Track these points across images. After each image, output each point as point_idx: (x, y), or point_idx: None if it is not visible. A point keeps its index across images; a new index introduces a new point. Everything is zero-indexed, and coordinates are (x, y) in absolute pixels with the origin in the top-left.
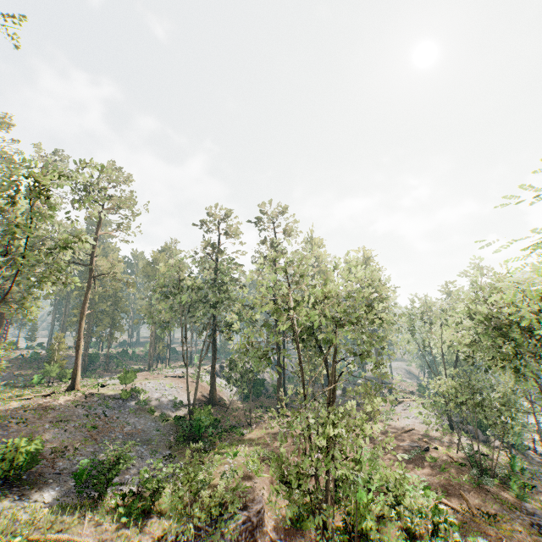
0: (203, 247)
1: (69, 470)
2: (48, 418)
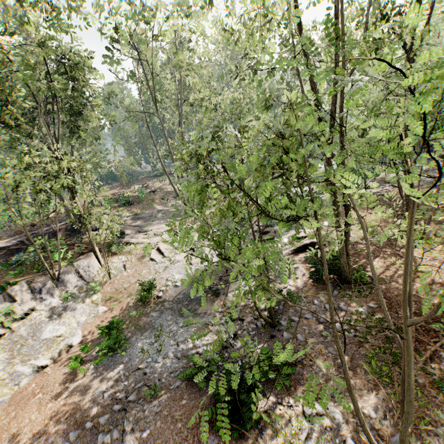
0: None
1: None
2: None
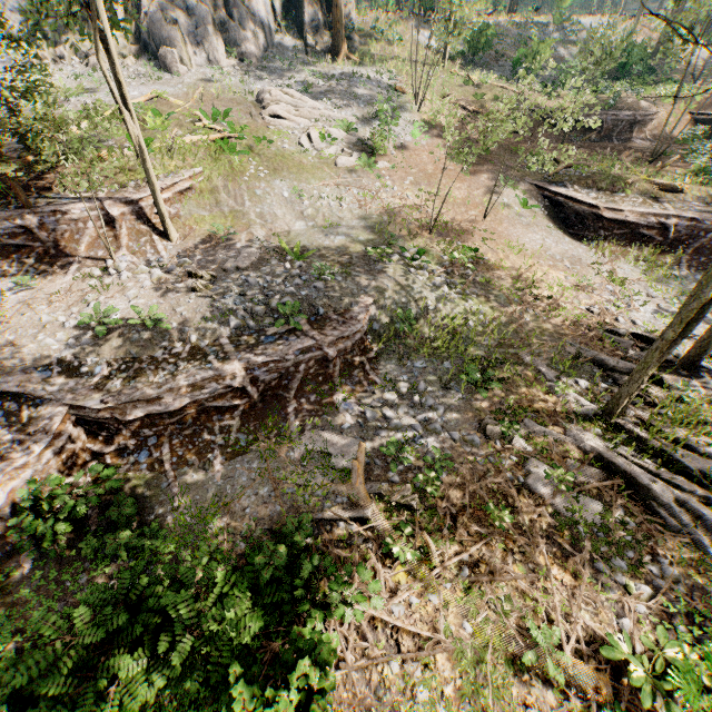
0: None
1: (506, 68)
2: None
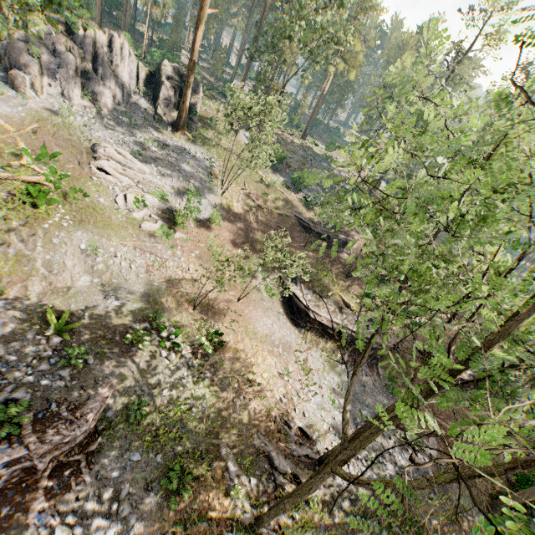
0: (446, 53)
1: (290, 175)
2: (288, 147)
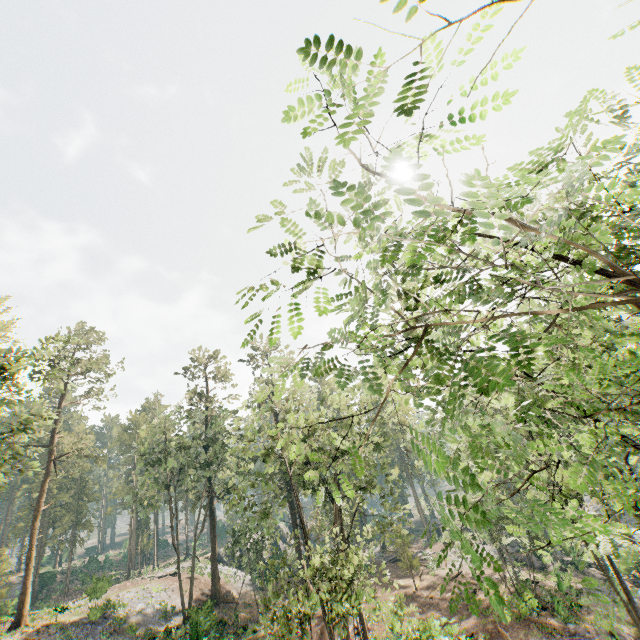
0: (190, 399)
1: None
2: None
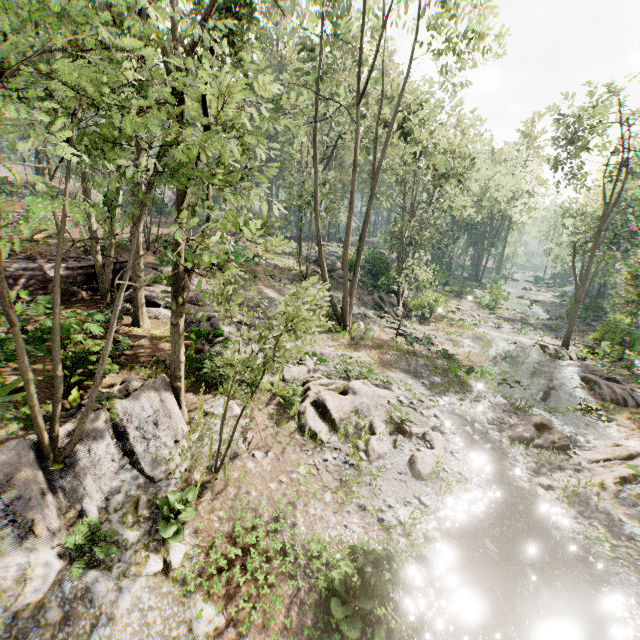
0: None
1: None
2: None
